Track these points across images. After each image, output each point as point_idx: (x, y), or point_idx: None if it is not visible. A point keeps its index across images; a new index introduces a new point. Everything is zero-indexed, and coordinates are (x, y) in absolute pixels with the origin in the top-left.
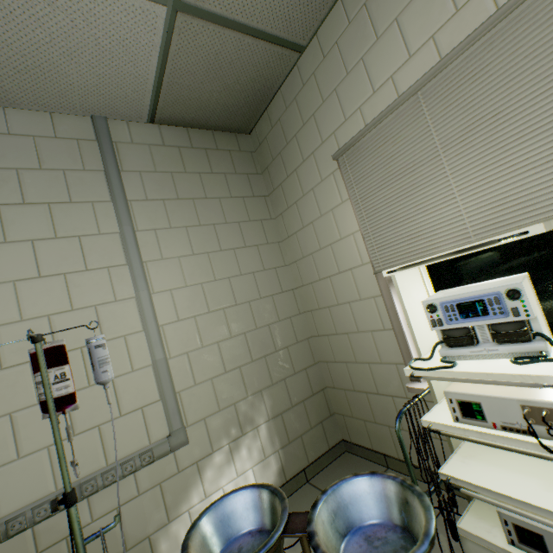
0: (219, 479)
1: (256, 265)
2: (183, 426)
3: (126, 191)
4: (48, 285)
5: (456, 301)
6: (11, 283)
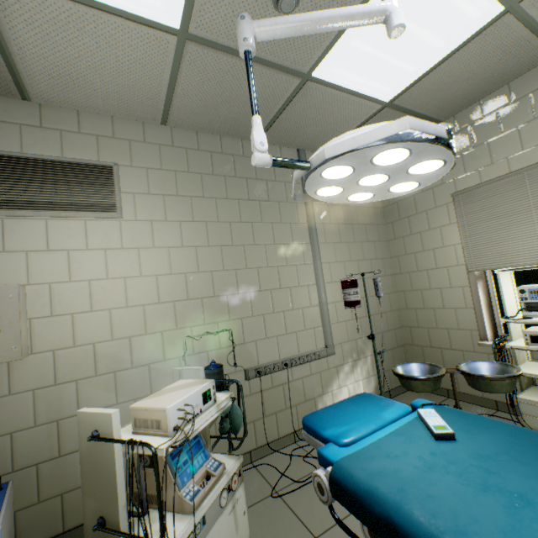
0: (346, 380)
1: (372, 255)
2: (333, 344)
3: None
4: (277, 249)
5: (537, 289)
6: (263, 246)
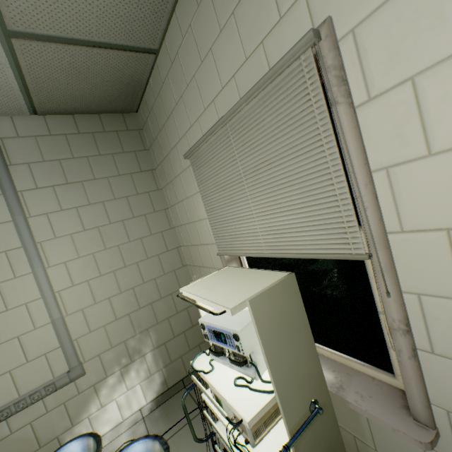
0: (113, 394)
1: (143, 232)
2: (80, 363)
3: (16, 183)
4: None
5: (213, 328)
6: None
